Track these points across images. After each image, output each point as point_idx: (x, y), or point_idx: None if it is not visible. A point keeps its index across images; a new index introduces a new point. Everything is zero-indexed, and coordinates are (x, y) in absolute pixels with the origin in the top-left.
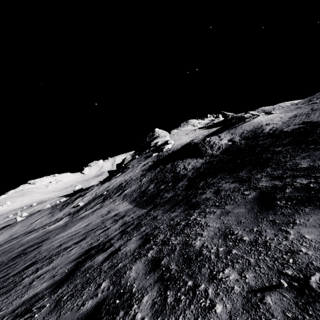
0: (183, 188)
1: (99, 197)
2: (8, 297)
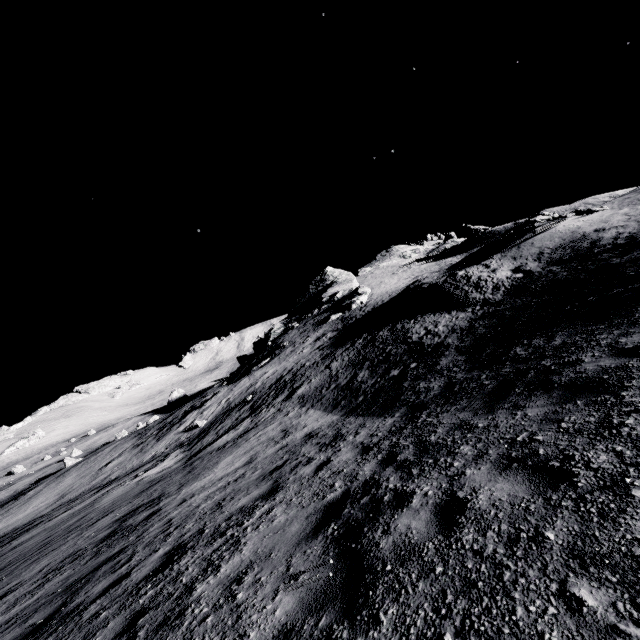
0: (463, 368)
1: (238, 406)
2: (189, 636)
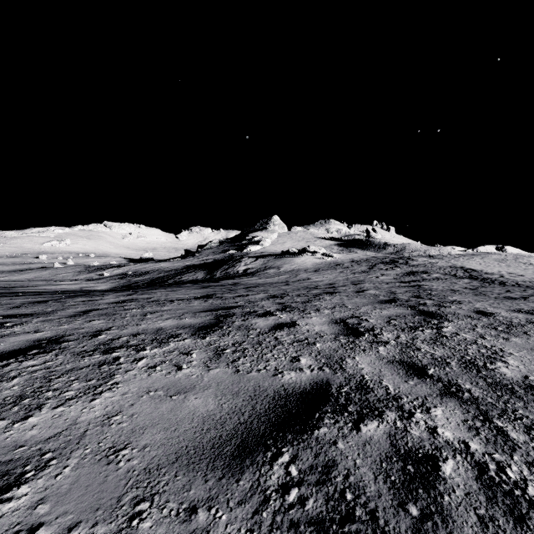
0: None
1: (123, 274)
2: None
